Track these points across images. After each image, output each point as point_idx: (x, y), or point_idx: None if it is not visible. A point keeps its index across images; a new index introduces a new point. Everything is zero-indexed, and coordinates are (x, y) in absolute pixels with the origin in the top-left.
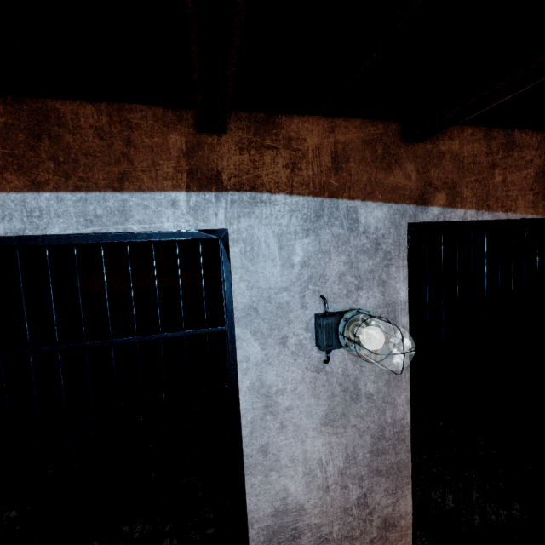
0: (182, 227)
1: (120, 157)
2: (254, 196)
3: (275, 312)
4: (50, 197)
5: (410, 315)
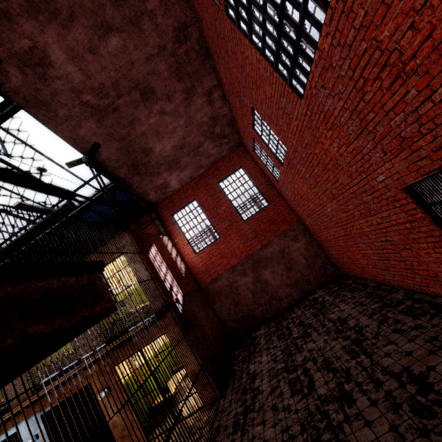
0: (14, 432)
1: (6, 427)
2: (20, 423)
3: (27, 439)
4: (1, 435)
5: (46, 430)
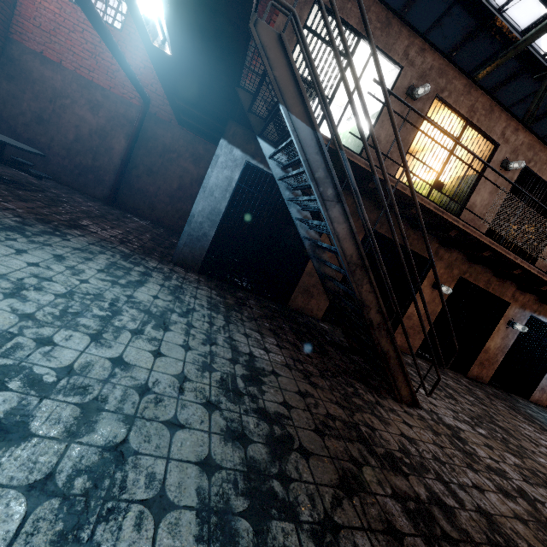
0: None
1: None
2: None
3: None
4: None
5: None
